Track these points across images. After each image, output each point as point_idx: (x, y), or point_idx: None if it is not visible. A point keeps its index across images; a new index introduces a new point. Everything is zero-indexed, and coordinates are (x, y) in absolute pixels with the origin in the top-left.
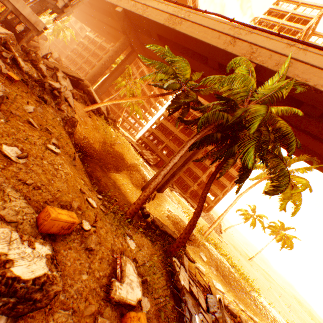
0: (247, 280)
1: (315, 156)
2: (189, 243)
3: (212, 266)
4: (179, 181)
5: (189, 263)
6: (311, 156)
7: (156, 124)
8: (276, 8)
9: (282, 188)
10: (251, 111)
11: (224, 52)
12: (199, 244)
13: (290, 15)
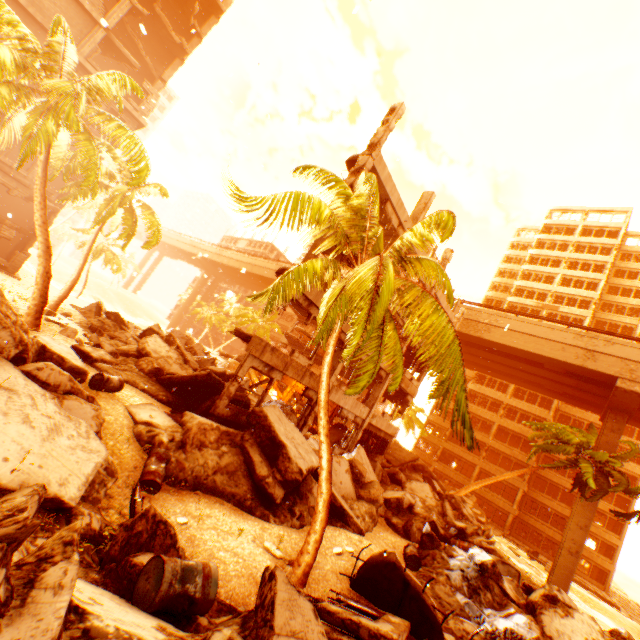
0: None
1: None
2: None
3: None
4: (529, 532)
5: None
6: None
7: (431, 422)
8: (554, 223)
9: None
10: None
11: (582, 367)
12: None
13: (581, 228)
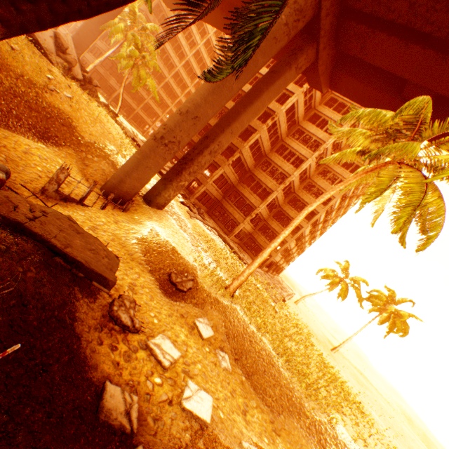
0: (310, 385)
1: None
2: (177, 295)
3: (225, 350)
4: (222, 214)
5: (120, 332)
6: None
7: None
8: None
9: None
10: None
11: None
12: (203, 300)
13: None
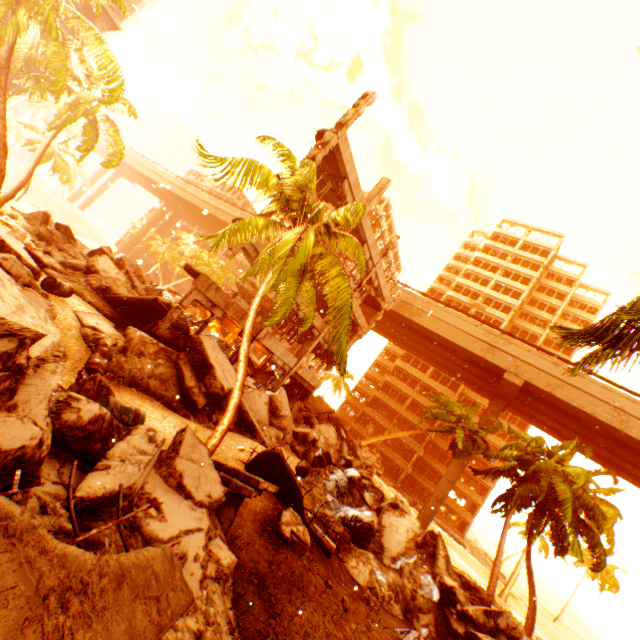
0: None
1: (611, 462)
2: None
3: None
4: (416, 488)
5: None
6: (606, 461)
7: (358, 389)
8: (503, 233)
9: (602, 563)
10: (557, 490)
11: (483, 359)
12: None
13: (522, 242)
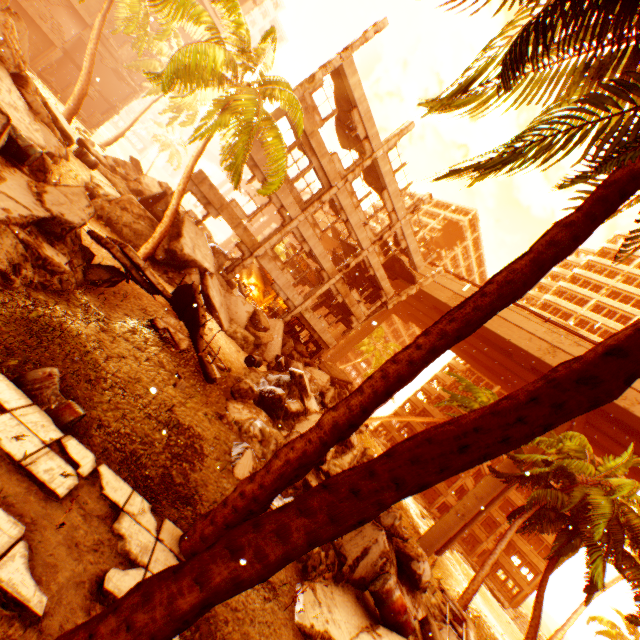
0: None
1: None
2: None
3: None
4: None
5: None
6: None
7: (411, 402)
8: (614, 248)
9: None
10: (591, 502)
11: (540, 360)
12: None
13: None
